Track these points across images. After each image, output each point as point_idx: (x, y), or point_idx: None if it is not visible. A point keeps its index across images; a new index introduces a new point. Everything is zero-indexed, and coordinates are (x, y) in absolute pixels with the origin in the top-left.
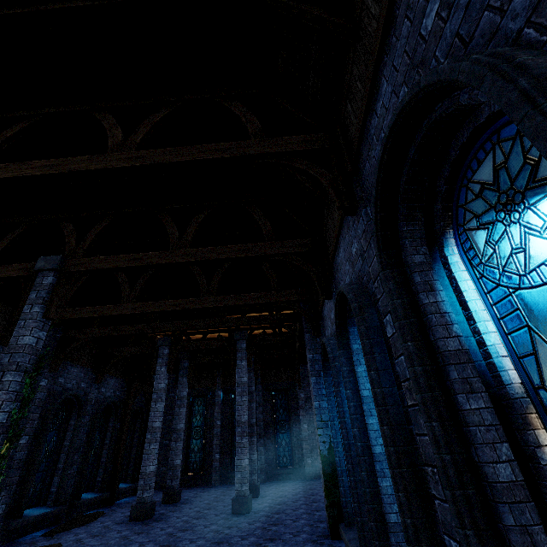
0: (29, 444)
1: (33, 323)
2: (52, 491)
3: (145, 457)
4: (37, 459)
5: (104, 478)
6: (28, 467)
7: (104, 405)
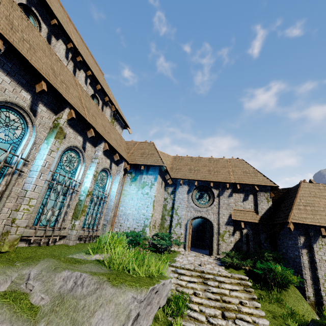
0: None
1: None
2: None
3: None
4: None
5: None
6: None
7: None
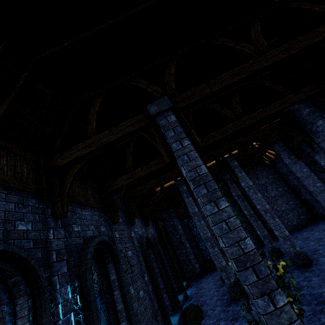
0: (148, 278)
1: (195, 154)
2: (168, 304)
3: (216, 257)
4: (157, 287)
5: (177, 284)
6: (155, 295)
7: (157, 239)
